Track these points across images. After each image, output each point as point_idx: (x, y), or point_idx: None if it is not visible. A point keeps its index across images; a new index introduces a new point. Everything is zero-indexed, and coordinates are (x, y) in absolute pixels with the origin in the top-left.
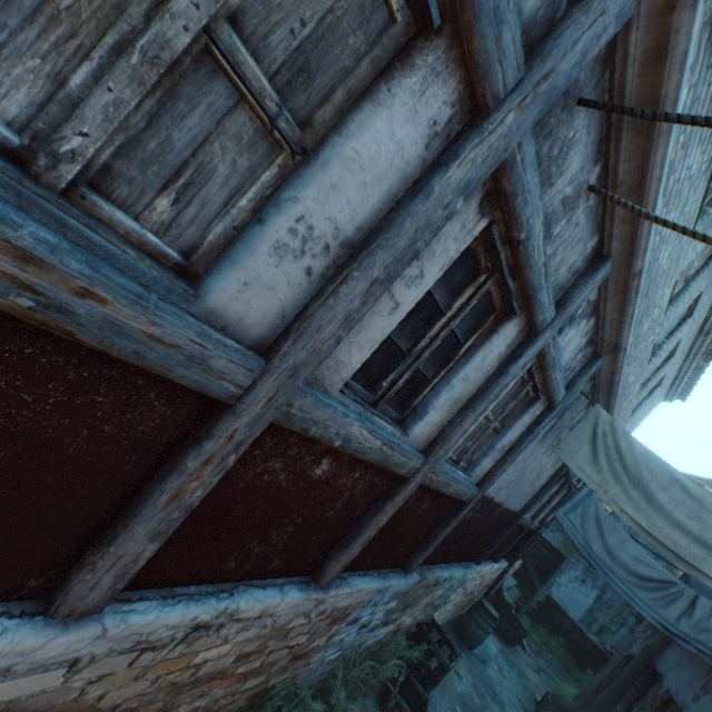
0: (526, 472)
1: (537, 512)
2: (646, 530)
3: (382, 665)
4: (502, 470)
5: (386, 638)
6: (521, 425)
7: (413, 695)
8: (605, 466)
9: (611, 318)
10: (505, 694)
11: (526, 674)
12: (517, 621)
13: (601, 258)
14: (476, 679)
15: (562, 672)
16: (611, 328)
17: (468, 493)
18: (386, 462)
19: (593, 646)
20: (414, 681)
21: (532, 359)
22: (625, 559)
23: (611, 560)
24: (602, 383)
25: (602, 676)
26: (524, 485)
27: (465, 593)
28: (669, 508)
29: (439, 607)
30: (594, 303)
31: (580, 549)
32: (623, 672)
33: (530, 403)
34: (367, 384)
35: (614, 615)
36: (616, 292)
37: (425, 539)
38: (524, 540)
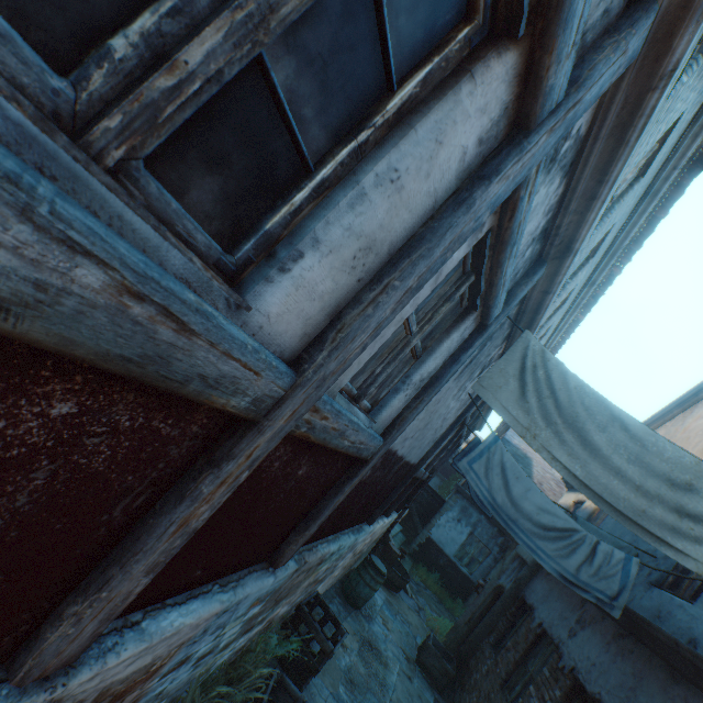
0: (434, 418)
1: (432, 462)
2: (582, 480)
3: (243, 681)
4: (416, 412)
5: (252, 641)
6: (447, 349)
7: (286, 701)
8: (536, 405)
9: (583, 189)
10: (390, 650)
11: (409, 619)
12: (402, 567)
13: (642, 4)
14: (362, 643)
15: (437, 605)
16: (575, 211)
17: (371, 447)
18: (167, 369)
19: (464, 577)
20: (288, 684)
21: (493, 217)
22: (530, 509)
23: (515, 511)
24: (529, 309)
25: (474, 608)
26: (428, 434)
27: (355, 554)
28: (608, 453)
29: (326, 578)
30: (578, 146)
31: (483, 501)
32: (496, 606)
33: (461, 316)
34: (22, 4)
35: (483, 547)
36: (615, 125)
37: (306, 515)
38: (415, 490)
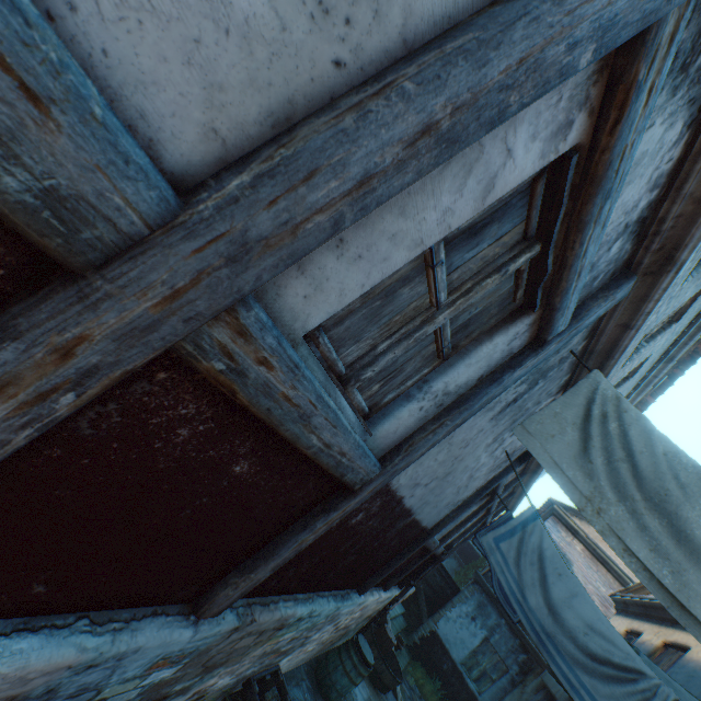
0: (458, 469)
1: (449, 534)
2: (674, 594)
3: None
4: (432, 440)
5: None
6: (486, 357)
7: None
8: (603, 468)
9: None
10: None
11: None
12: (396, 661)
13: None
14: None
15: None
16: (690, 197)
17: (360, 469)
18: None
19: (470, 695)
20: None
21: (586, 122)
22: (574, 623)
23: (552, 621)
24: (599, 348)
25: None
26: (448, 491)
27: (337, 629)
28: None
29: (293, 651)
30: None
31: (509, 596)
32: None
33: (512, 316)
34: None
35: (498, 661)
36: None
37: (256, 550)
38: (424, 565)
